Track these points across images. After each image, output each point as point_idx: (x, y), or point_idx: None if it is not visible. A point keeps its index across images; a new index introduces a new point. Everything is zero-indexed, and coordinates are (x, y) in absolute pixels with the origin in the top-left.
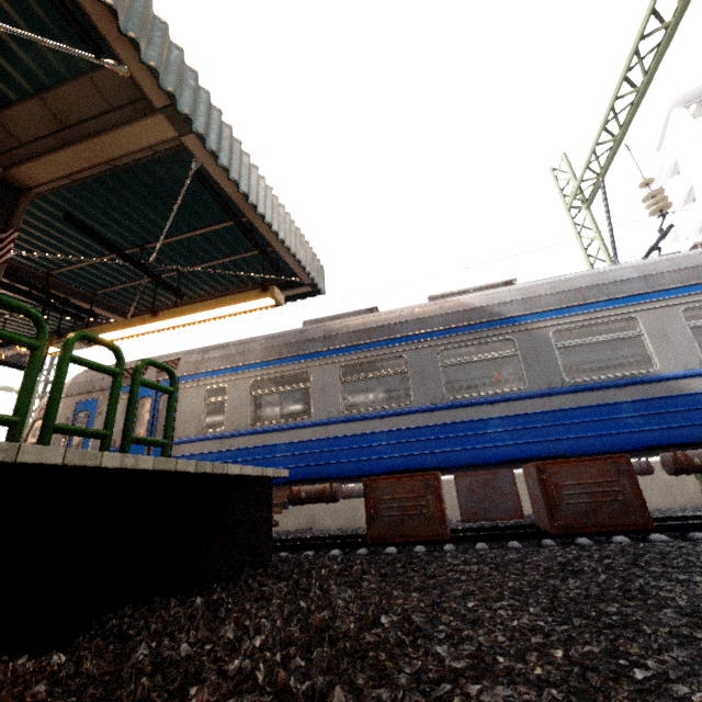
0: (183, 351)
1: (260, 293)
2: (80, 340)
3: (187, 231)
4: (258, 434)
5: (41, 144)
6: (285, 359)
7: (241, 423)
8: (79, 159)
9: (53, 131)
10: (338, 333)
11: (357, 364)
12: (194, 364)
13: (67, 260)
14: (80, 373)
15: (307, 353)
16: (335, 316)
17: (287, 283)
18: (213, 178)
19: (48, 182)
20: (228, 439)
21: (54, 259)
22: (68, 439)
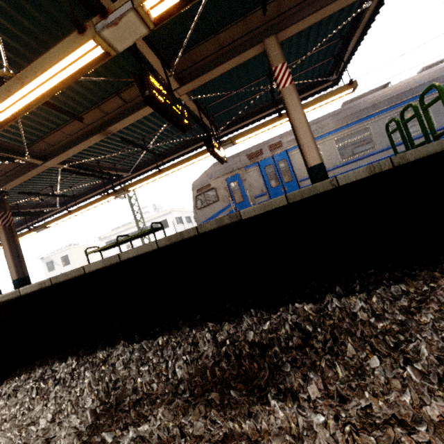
0: (275, 137)
1: (348, 86)
2: (233, 142)
3: (295, 58)
4: (348, 165)
5: (289, 12)
6: (351, 123)
7: (336, 162)
8: (317, 17)
9: (301, 1)
10: (380, 101)
11: (396, 115)
12: (292, 141)
13: (218, 96)
14: (215, 165)
15: (364, 117)
16: (364, 94)
17: (315, 83)
18: (364, 13)
19: (288, 38)
20: (331, 171)
21: (212, 96)
22: (231, 197)
